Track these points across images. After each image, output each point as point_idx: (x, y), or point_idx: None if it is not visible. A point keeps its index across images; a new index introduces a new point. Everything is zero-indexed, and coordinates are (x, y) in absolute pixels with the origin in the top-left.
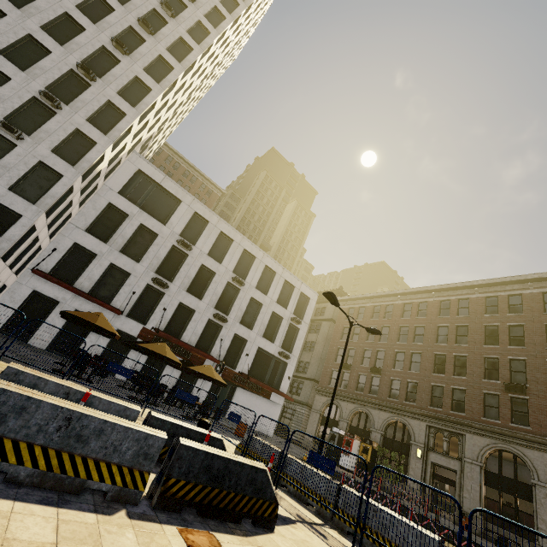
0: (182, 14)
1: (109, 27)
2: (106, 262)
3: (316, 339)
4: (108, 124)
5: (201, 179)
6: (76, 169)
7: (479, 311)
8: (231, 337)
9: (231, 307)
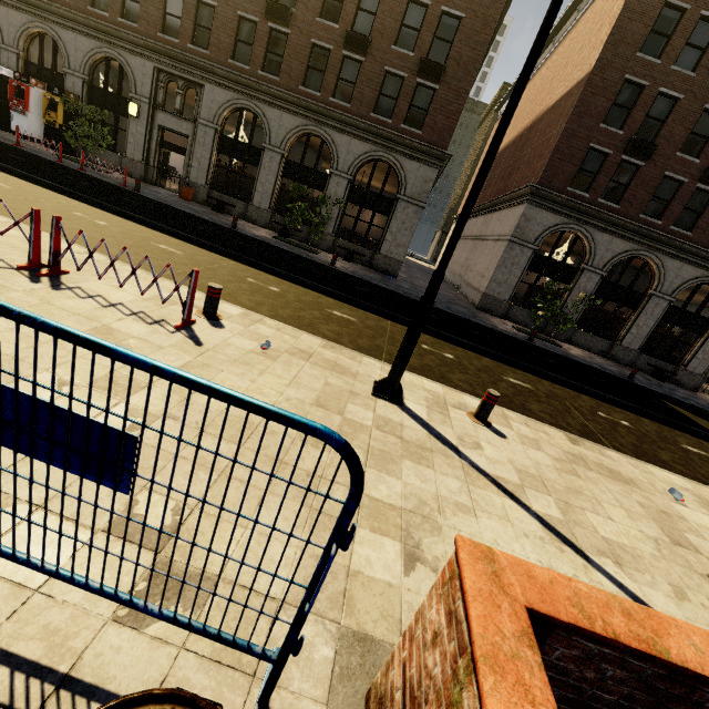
0: None
1: None
2: None
3: None
4: None
5: None
6: None
7: None
8: None
9: None
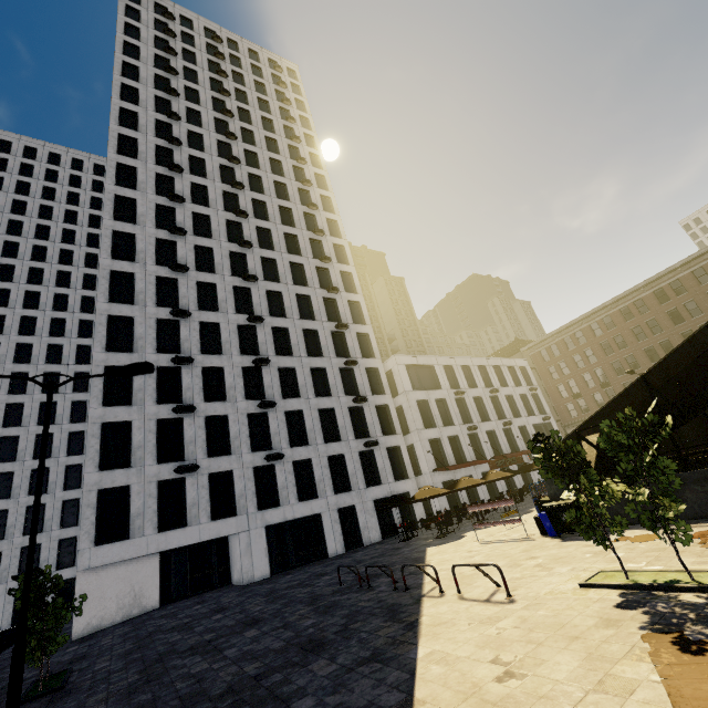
0: (319, 225)
1: (313, 280)
2: (446, 439)
3: None
4: (366, 349)
5: None
6: (387, 395)
7: (655, 304)
8: (518, 431)
9: (501, 412)
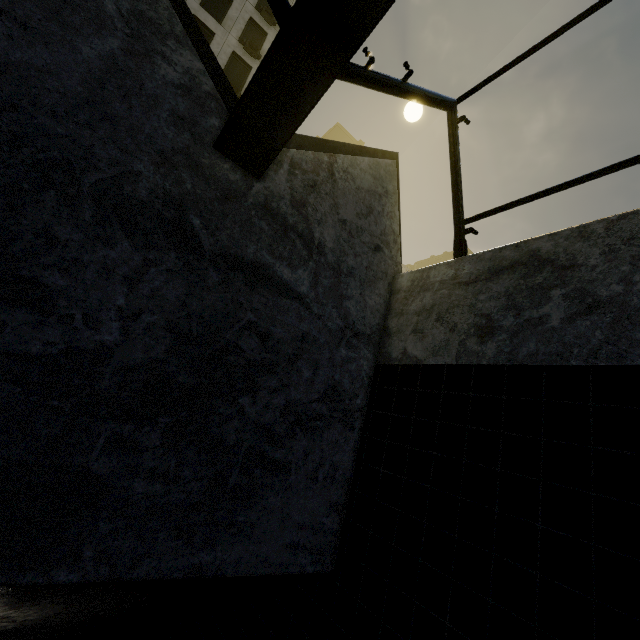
0: None
1: (233, 25)
2: None
3: None
4: None
5: None
6: None
7: None
8: None
9: None
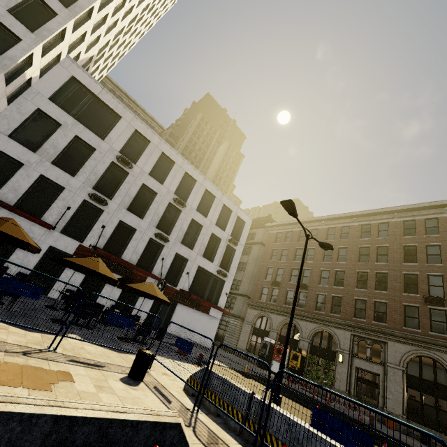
0: None
1: None
2: (35, 173)
3: (247, 260)
4: (35, 21)
5: (142, 114)
6: None
7: (398, 233)
8: (172, 256)
9: (172, 227)
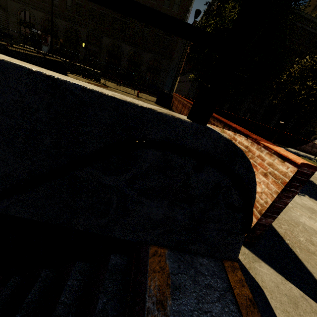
0: None
1: None
2: None
3: None
4: None
5: None
6: None
7: None
8: None
9: None
